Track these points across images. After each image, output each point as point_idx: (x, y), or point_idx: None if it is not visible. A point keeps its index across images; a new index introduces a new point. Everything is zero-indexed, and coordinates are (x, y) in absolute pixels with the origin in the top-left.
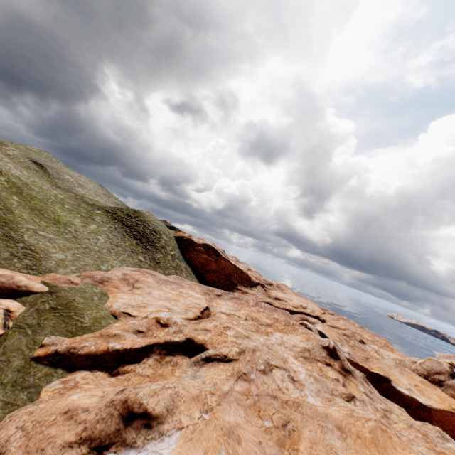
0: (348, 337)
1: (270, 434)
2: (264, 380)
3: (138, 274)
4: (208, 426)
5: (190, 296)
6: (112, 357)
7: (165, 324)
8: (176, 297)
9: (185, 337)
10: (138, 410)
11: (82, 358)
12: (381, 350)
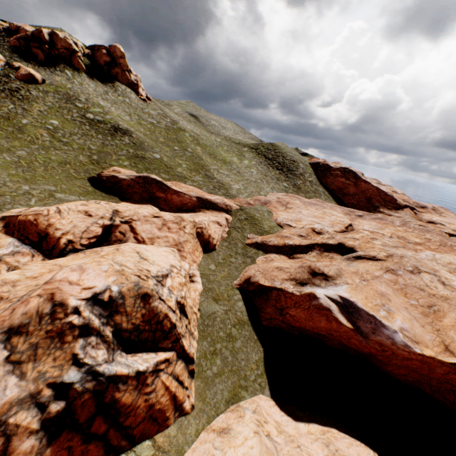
0: None
1: (415, 307)
2: (411, 277)
3: (287, 198)
4: (366, 287)
5: (333, 215)
6: (288, 248)
7: (319, 232)
8: (321, 215)
9: (337, 242)
10: (318, 272)
11: (270, 247)
12: None
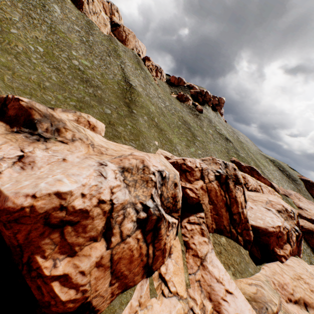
0: None
1: None
2: None
3: (298, 195)
4: None
5: None
6: (312, 220)
7: None
8: None
9: None
10: None
11: (302, 216)
12: None
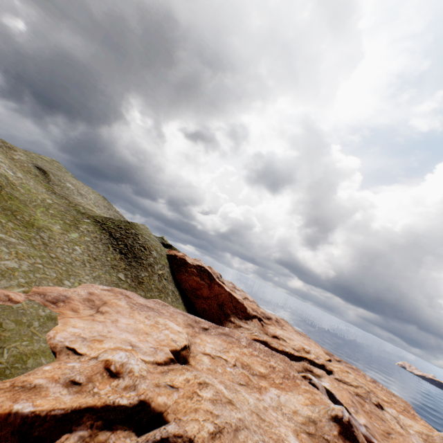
0: (362, 398)
1: None
2: None
3: (109, 295)
4: None
5: (167, 328)
6: (11, 429)
7: (116, 373)
8: (149, 329)
9: (138, 398)
10: None
11: None
12: (401, 416)
